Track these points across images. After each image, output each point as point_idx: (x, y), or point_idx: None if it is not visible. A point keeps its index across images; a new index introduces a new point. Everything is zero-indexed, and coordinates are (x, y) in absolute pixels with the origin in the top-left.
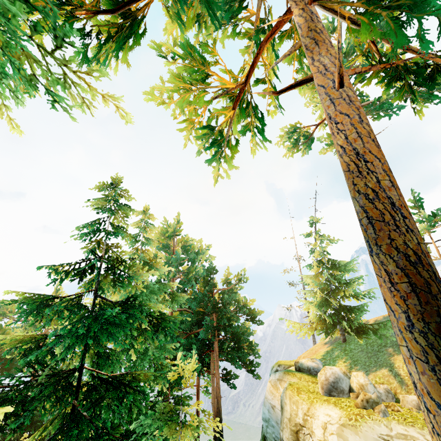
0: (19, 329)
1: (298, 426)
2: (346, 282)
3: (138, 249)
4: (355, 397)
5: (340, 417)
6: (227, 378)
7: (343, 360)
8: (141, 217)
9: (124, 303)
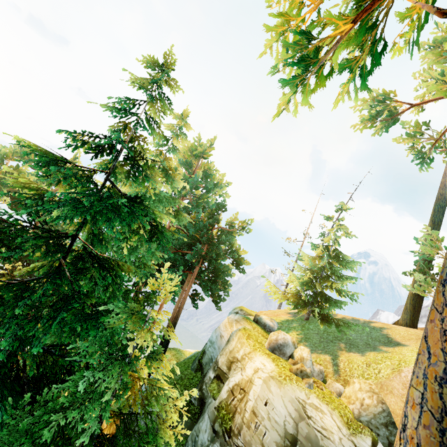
0: (33, 177)
1: (235, 359)
2: (339, 277)
3: (162, 154)
4: (292, 363)
5: (273, 371)
6: (193, 298)
7: (297, 333)
8: (177, 121)
9: (131, 198)
